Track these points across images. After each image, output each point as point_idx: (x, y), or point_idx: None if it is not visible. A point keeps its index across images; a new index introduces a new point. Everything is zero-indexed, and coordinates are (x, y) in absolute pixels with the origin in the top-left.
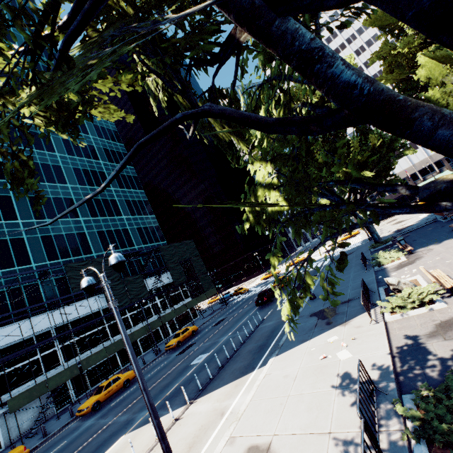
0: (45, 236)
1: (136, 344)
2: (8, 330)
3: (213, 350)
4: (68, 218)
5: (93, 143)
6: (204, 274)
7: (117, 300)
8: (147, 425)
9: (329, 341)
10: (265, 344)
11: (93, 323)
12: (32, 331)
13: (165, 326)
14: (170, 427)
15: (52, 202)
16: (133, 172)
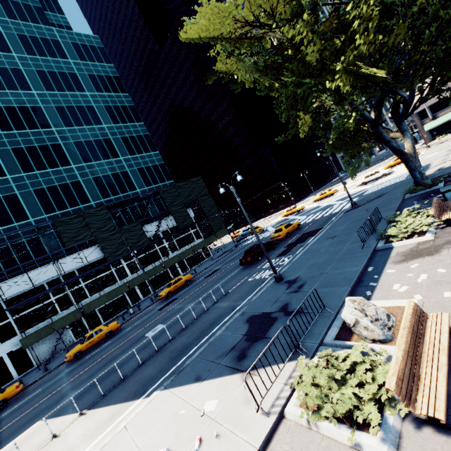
0: (38, 190)
1: (145, 285)
2: (19, 280)
3: (168, 323)
4: (59, 167)
5: (74, 70)
6: (214, 215)
7: (114, 250)
8: (51, 421)
9: (201, 410)
10: (188, 346)
11: (99, 269)
12: (41, 280)
13: (174, 267)
14: (42, 447)
15: (38, 151)
16: (128, 100)
